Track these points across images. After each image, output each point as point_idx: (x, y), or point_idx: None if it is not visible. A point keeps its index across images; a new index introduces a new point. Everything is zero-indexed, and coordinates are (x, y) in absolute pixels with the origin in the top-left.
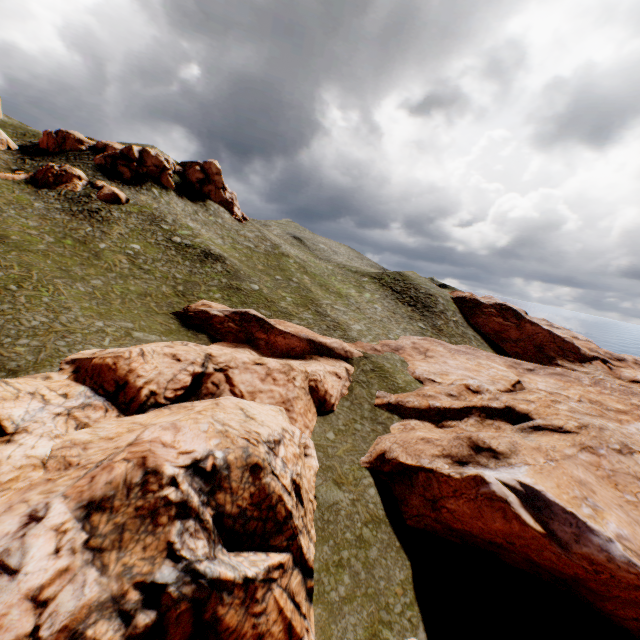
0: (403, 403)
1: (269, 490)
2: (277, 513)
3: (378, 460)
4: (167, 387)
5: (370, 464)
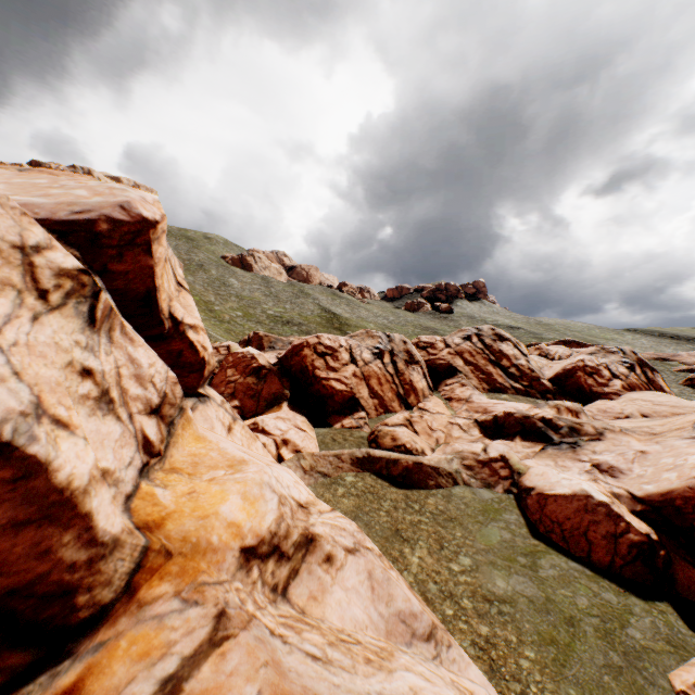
0: (693, 368)
1: (641, 359)
2: (648, 365)
3: (686, 380)
4: (562, 355)
5: (682, 384)
